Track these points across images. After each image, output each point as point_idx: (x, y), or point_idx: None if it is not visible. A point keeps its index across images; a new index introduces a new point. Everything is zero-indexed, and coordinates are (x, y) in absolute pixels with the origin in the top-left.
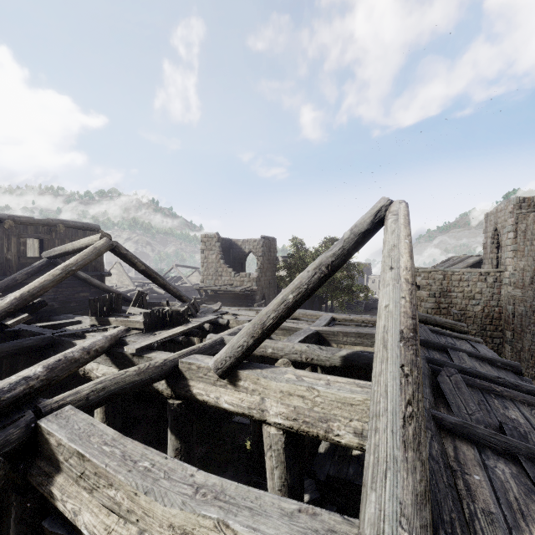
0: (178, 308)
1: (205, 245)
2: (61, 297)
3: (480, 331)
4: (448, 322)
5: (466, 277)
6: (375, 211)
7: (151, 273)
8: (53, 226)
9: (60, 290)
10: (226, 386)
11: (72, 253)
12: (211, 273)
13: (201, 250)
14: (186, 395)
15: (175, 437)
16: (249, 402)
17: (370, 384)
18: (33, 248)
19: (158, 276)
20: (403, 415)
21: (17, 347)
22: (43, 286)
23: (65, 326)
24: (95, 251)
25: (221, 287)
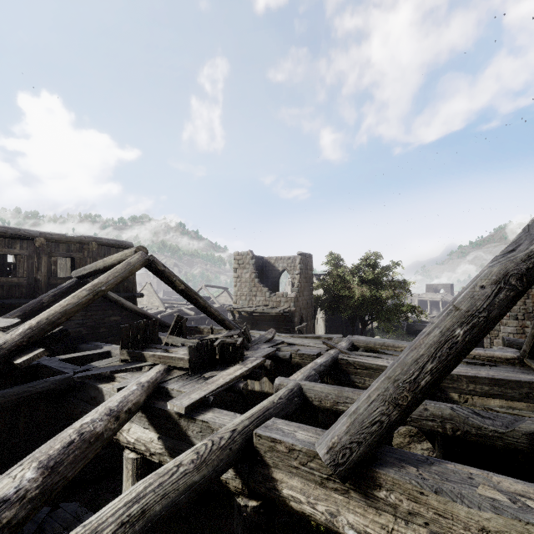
0: (231, 339)
1: (238, 263)
2: (90, 321)
3: None
4: None
5: None
6: None
7: (191, 294)
8: (86, 243)
9: (89, 314)
10: (346, 493)
11: (103, 271)
12: (244, 293)
13: (234, 268)
14: (269, 496)
15: None
16: None
17: None
18: (65, 268)
19: (198, 297)
20: None
21: (27, 393)
22: (65, 311)
23: (92, 358)
24: (129, 267)
25: (257, 308)
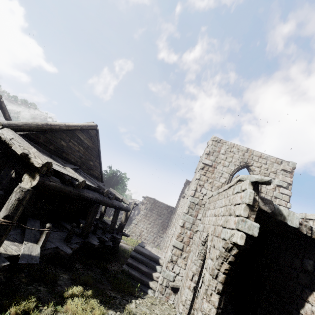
0: None
1: None
2: None
3: (157, 232)
4: (124, 198)
5: (161, 205)
6: (88, 122)
7: None
8: None
9: None
10: None
11: None
12: None
13: None
14: None
15: None
16: None
17: None
18: None
19: None
20: (27, 122)
21: None
22: None
23: None
24: None
25: None
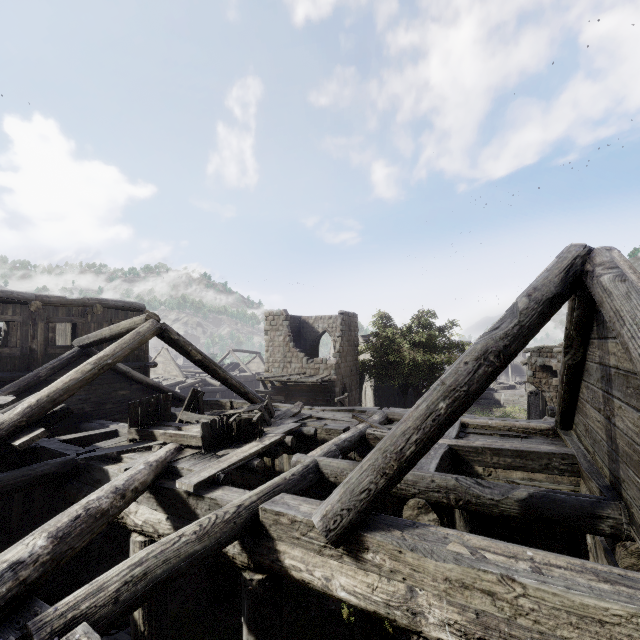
0: (248, 414)
1: (270, 324)
2: (94, 397)
3: None
4: None
5: None
6: (566, 264)
7: (209, 364)
8: (90, 306)
9: (93, 388)
10: (340, 558)
11: (109, 340)
12: (277, 360)
13: (266, 331)
14: (273, 568)
15: (254, 639)
16: (386, 593)
17: (620, 572)
18: (64, 335)
19: (218, 367)
20: None
21: (27, 477)
22: (67, 387)
23: (97, 438)
24: (138, 337)
25: (292, 377)
